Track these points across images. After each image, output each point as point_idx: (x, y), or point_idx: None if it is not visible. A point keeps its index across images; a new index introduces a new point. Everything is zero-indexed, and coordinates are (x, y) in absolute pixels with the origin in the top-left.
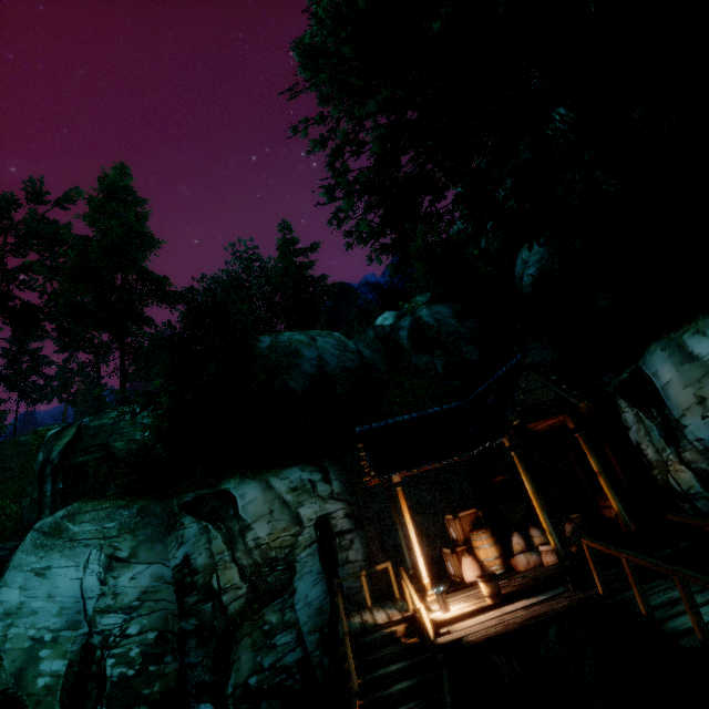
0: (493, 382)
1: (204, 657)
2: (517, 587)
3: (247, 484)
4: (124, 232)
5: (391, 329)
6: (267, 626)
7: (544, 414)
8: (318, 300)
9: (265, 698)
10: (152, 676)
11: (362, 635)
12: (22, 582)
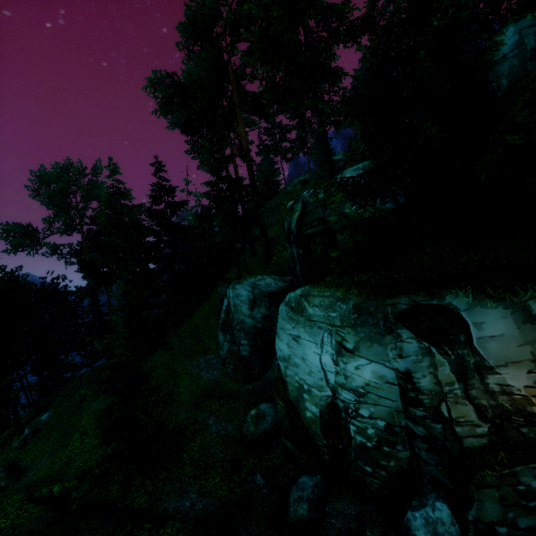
0: None
1: (435, 464)
2: None
3: (487, 309)
4: None
5: None
6: (523, 488)
7: None
8: None
9: None
10: (386, 453)
11: None
12: (286, 341)
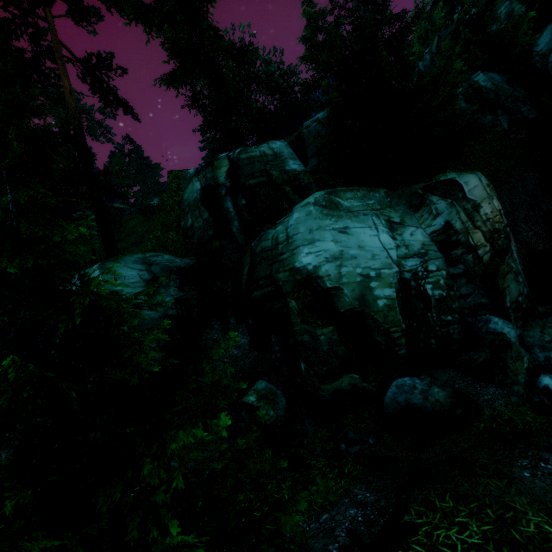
0: None
1: (474, 289)
2: None
3: (467, 175)
4: None
5: None
6: (513, 269)
7: None
8: None
9: (539, 306)
10: (453, 297)
11: None
12: (331, 237)
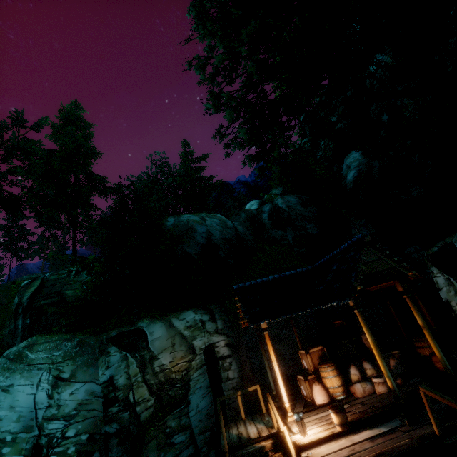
0: (337, 254)
1: (122, 453)
2: (359, 415)
3: (155, 324)
4: (76, 146)
5: (257, 212)
6: (168, 430)
7: (380, 281)
8: (207, 192)
9: None
10: None
11: (239, 448)
12: None
